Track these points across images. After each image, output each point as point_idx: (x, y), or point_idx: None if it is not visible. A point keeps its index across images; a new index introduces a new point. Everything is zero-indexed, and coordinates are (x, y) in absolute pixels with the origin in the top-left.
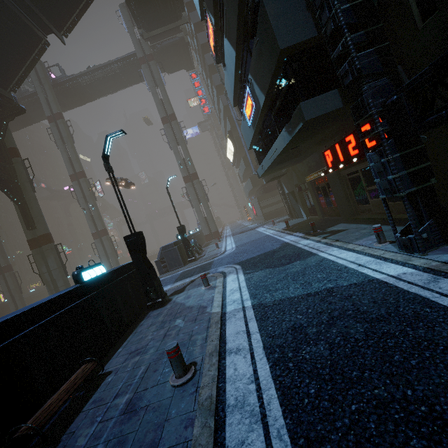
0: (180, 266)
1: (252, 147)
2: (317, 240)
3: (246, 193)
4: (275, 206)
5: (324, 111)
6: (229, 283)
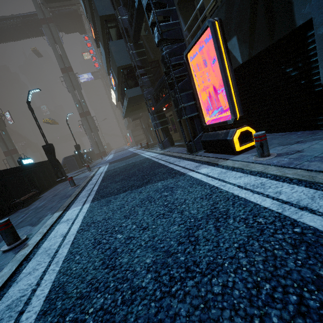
0: (77, 169)
1: (119, 100)
2: (146, 150)
3: (126, 127)
4: (142, 135)
5: (135, 94)
6: (101, 169)
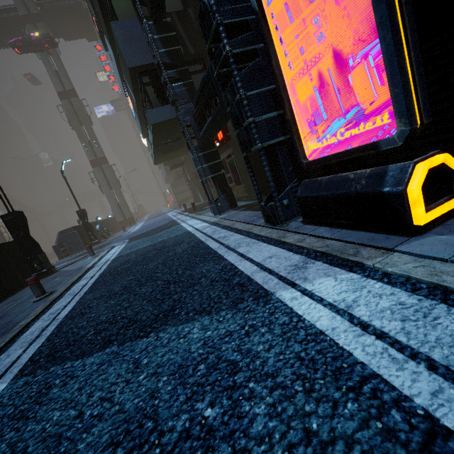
0: (81, 249)
1: (146, 136)
2: (191, 216)
3: (164, 180)
4: (188, 192)
5: (164, 119)
6: (111, 251)
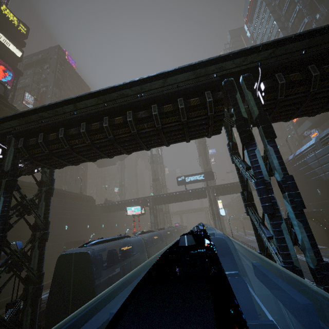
0: None
1: None
2: None
3: None
4: None
5: None
6: None
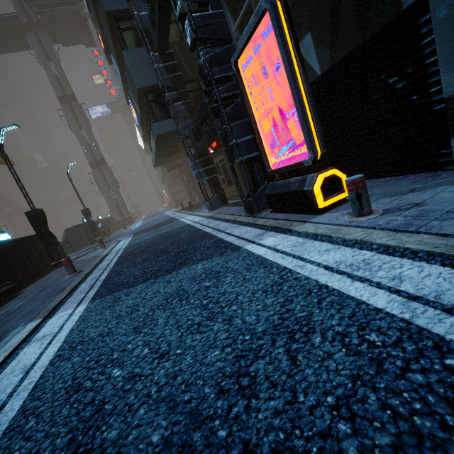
0: (86, 245)
1: (146, 141)
2: (188, 213)
3: (160, 180)
4: (184, 192)
5: (167, 130)
6: (120, 243)
